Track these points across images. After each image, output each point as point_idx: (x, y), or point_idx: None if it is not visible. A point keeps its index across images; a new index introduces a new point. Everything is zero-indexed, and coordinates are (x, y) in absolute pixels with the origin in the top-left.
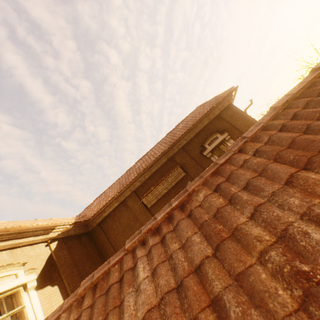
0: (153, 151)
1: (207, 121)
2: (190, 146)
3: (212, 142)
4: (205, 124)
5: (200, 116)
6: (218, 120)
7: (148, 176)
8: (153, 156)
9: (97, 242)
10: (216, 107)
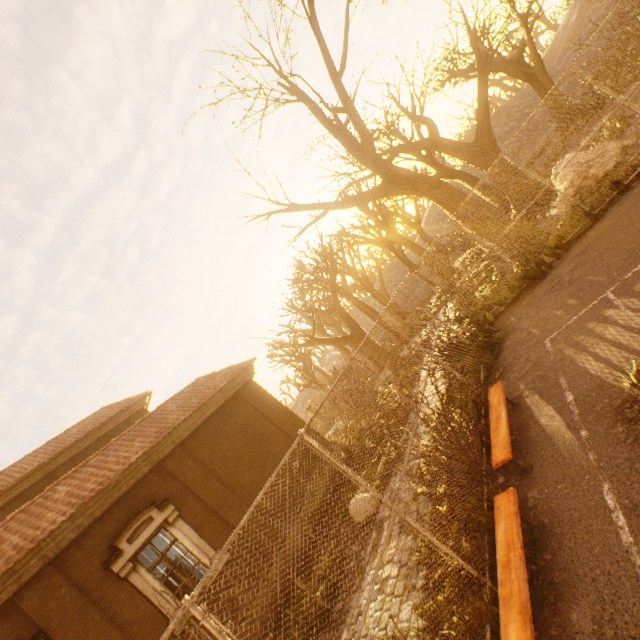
0: (20, 466)
1: (113, 425)
2: (84, 456)
3: None
4: (110, 428)
5: (105, 419)
6: (127, 424)
7: (3, 503)
8: (20, 472)
9: None
10: (126, 410)
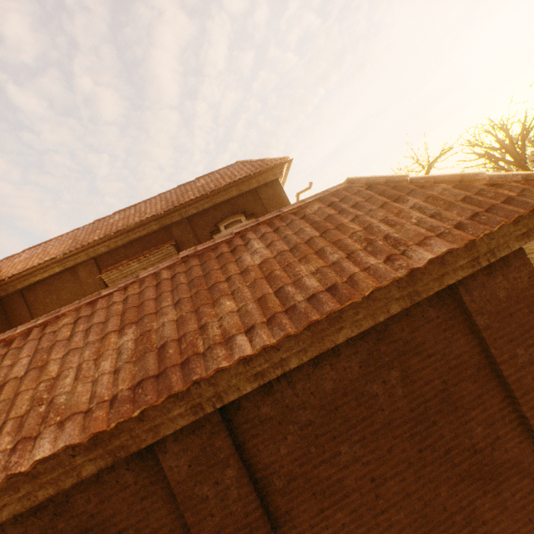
0: (146, 207)
1: (236, 193)
2: (201, 220)
3: (231, 225)
4: (232, 195)
5: (228, 181)
6: (253, 196)
7: (122, 243)
8: (140, 215)
9: (11, 316)
10: (254, 178)
